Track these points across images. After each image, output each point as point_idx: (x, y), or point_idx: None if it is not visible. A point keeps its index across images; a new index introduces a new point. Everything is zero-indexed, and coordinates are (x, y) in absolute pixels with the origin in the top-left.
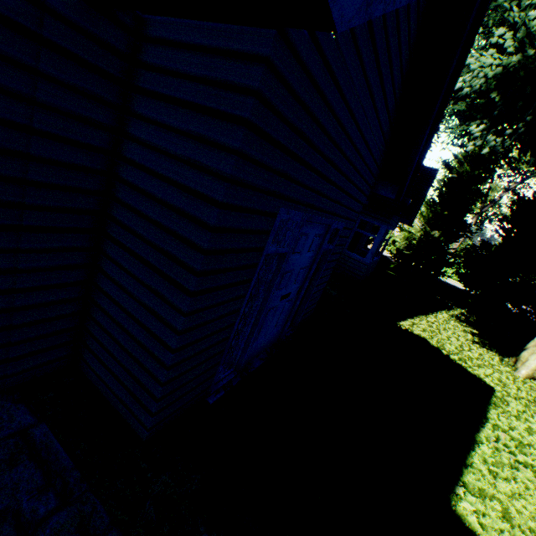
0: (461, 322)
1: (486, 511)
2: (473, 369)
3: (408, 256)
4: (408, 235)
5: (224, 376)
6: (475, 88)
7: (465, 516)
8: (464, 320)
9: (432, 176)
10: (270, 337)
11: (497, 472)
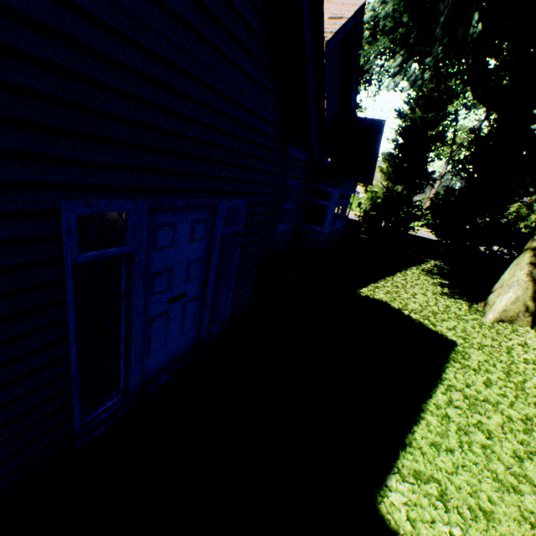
0: (431, 275)
1: (417, 500)
2: (435, 325)
3: (375, 217)
4: (371, 195)
5: (107, 407)
6: (386, 16)
7: (391, 513)
8: (436, 272)
9: (379, 128)
10: (179, 345)
11: (441, 445)
